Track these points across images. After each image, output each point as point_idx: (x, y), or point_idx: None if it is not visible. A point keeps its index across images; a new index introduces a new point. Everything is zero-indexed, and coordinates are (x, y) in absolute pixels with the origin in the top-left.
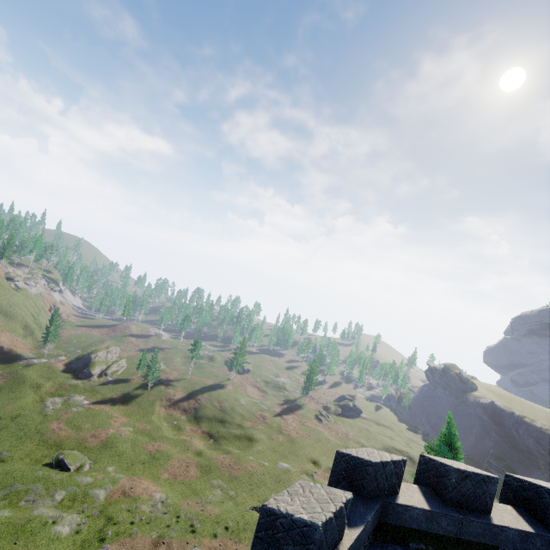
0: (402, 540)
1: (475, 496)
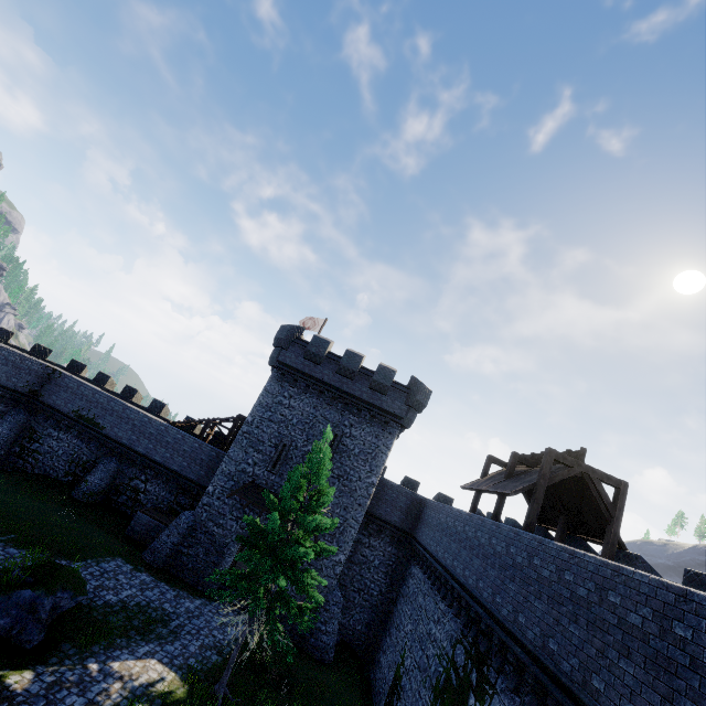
0: None
1: (102, 380)
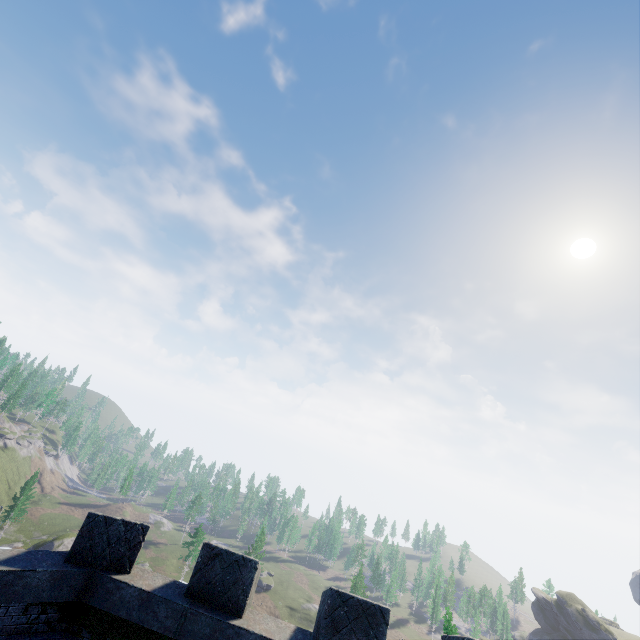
0: (103, 635)
1: (224, 585)
